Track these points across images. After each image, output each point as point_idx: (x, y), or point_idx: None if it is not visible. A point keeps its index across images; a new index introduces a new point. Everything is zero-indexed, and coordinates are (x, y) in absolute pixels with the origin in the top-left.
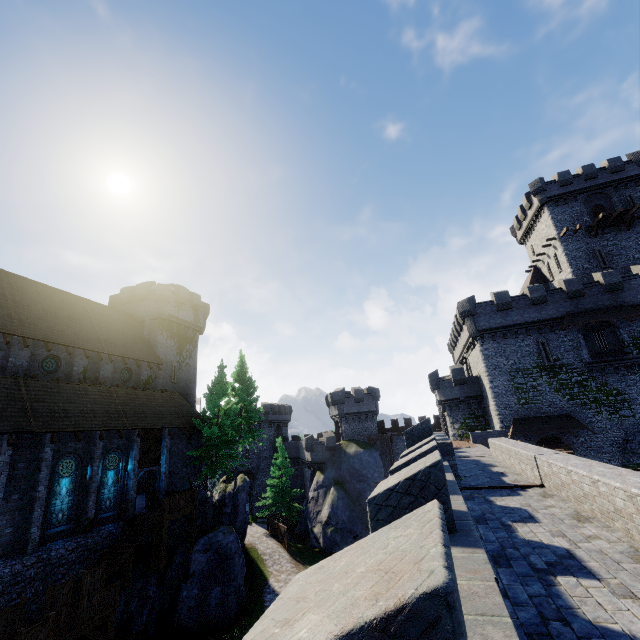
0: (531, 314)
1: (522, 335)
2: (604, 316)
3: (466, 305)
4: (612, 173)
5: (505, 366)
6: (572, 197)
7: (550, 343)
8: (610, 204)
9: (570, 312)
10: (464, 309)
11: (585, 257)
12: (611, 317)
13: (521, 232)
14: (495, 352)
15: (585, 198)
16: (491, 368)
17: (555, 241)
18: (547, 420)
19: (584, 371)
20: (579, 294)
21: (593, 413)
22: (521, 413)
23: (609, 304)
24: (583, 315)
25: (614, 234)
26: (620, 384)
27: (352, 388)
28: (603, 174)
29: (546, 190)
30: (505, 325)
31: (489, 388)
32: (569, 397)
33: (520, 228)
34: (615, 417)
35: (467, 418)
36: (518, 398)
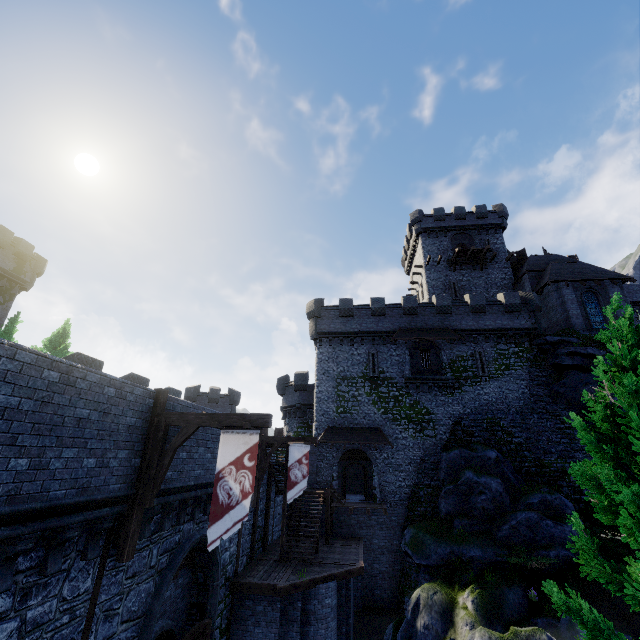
0: (369, 324)
1: (357, 344)
2: (429, 335)
3: (312, 306)
4: (478, 218)
5: (334, 372)
6: (443, 232)
7: (380, 355)
8: (472, 245)
9: (403, 328)
10: (310, 310)
11: (442, 287)
12: (434, 337)
13: (407, 262)
14: (329, 357)
15: (453, 236)
16: (321, 372)
17: (422, 269)
18: (357, 431)
19: (403, 387)
20: (413, 311)
21: (401, 429)
22: (336, 422)
23: (437, 325)
24: (412, 332)
25: (470, 271)
26: (431, 403)
27: (210, 387)
28: (471, 217)
29: (422, 221)
30: (343, 331)
31: (315, 393)
32: (384, 411)
33: (406, 258)
34: (419, 436)
35: (300, 427)
36: (338, 406)
